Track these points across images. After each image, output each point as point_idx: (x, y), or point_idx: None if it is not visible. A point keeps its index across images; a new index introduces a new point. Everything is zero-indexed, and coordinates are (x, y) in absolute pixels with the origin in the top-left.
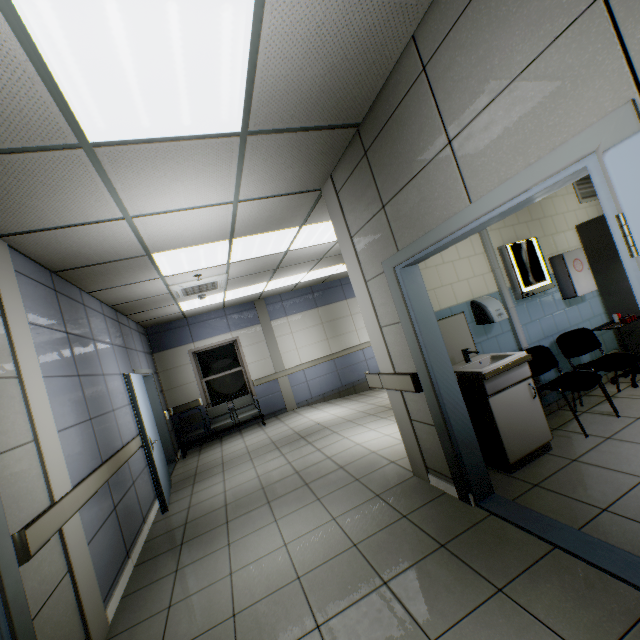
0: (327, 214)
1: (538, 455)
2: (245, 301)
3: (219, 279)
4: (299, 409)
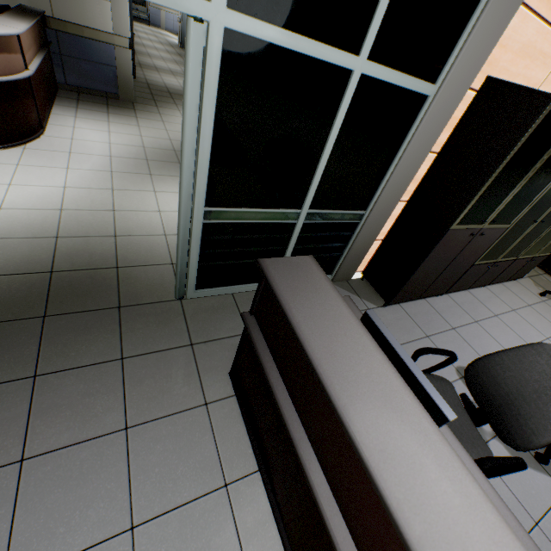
0: None
1: None
2: None
3: None
4: (166, 31)
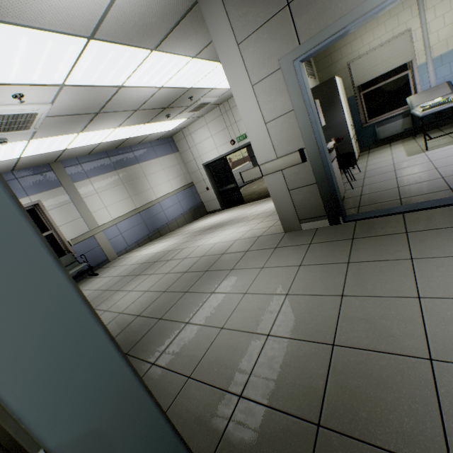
0: (178, 41)
1: (343, 200)
2: (40, 162)
3: (41, 110)
4: (122, 256)
